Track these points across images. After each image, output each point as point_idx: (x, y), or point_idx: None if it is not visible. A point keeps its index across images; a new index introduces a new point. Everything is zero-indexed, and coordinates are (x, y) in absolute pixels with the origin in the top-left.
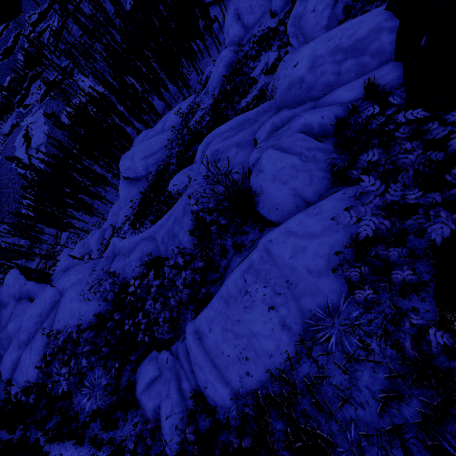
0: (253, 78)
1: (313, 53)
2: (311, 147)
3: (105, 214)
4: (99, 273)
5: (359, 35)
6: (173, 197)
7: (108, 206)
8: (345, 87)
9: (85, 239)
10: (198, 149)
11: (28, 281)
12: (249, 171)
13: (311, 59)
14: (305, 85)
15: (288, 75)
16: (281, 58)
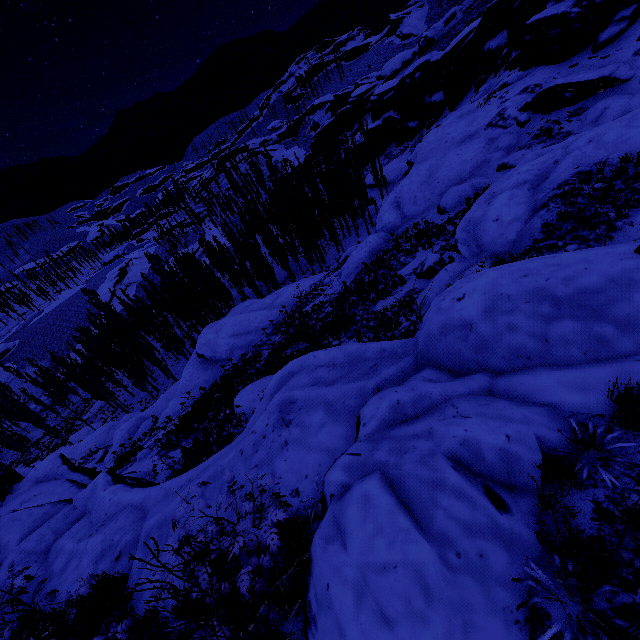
0: (400, 276)
1: (493, 287)
2: (474, 521)
3: (162, 390)
4: (33, 547)
5: (586, 283)
6: (235, 417)
7: (170, 381)
8: (562, 376)
9: (116, 422)
10: (273, 378)
11: None
12: (324, 500)
13: (489, 297)
14: (474, 336)
15: (444, 309)
16: (443, 262)
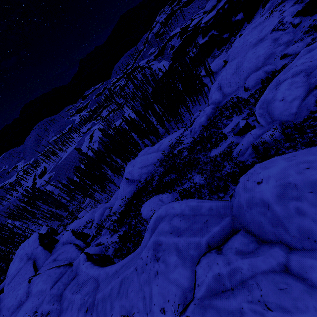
0: (223, 134)
1: (283, 176)
2: None
3: (113, 192)
4: (55, 292)
5: None
6: (142, 219)
7: (116, 187)
8: None
9: (95, 208)
10: (152, 218)
11: (40, 245)
12: None
13: (280, 184)
14: (271, 214)
15: (249, 189)
16: (249, 125)
